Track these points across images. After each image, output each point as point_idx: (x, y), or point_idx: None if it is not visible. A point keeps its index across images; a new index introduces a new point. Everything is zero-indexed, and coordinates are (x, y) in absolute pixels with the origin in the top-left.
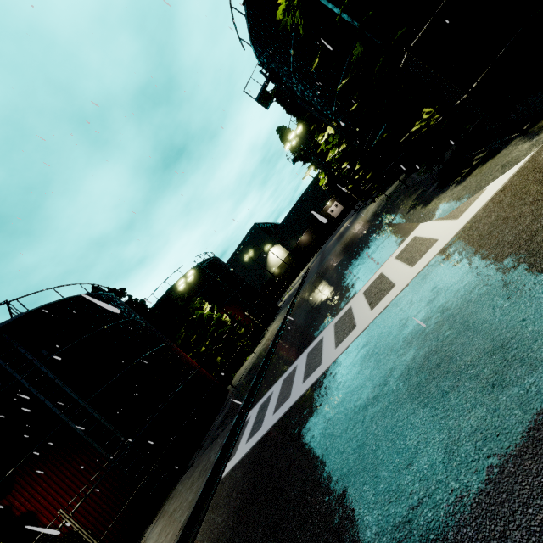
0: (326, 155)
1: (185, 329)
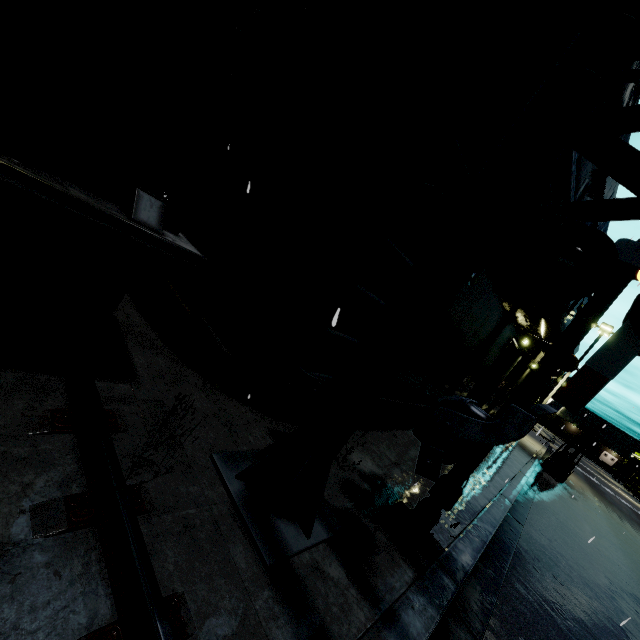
0: None
1: None
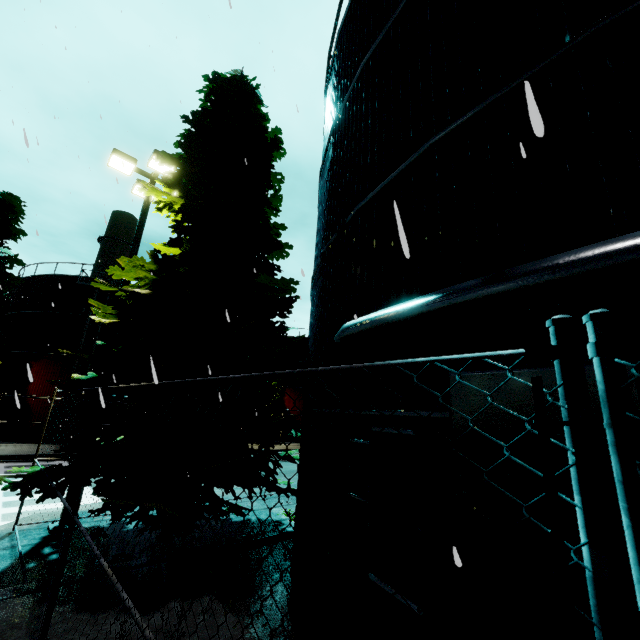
0: None
1: None
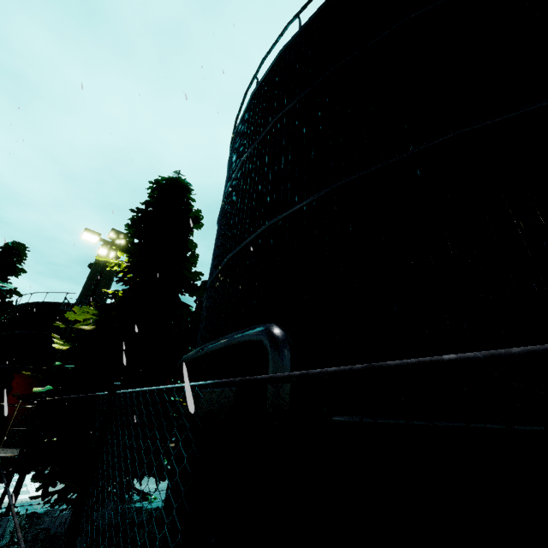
0: None
1: None
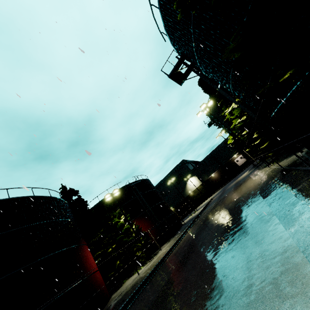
0: (232, 123)
1: (102, 230)
